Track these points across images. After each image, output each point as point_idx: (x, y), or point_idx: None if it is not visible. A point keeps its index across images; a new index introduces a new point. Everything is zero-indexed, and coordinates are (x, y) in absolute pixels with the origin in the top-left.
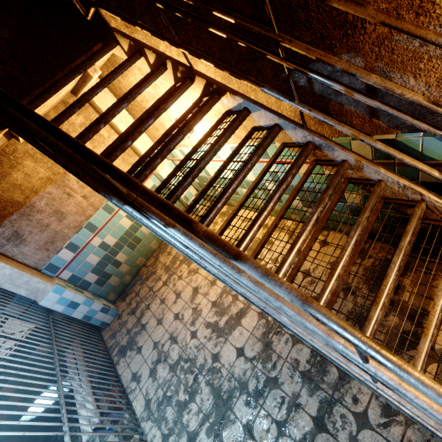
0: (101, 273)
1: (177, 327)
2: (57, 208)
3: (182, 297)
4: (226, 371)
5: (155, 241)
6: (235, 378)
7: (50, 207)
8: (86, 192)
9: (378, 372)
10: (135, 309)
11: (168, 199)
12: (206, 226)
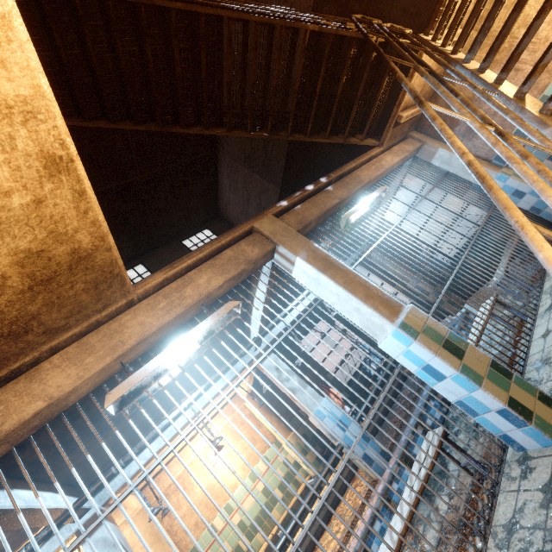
0: None
1: None
2: None
3: None
4: None
5: None
6: None
7: None
8: (538, 57)
9: (471, 126)
10: None
11: (494, 43)
12: (519, 54)
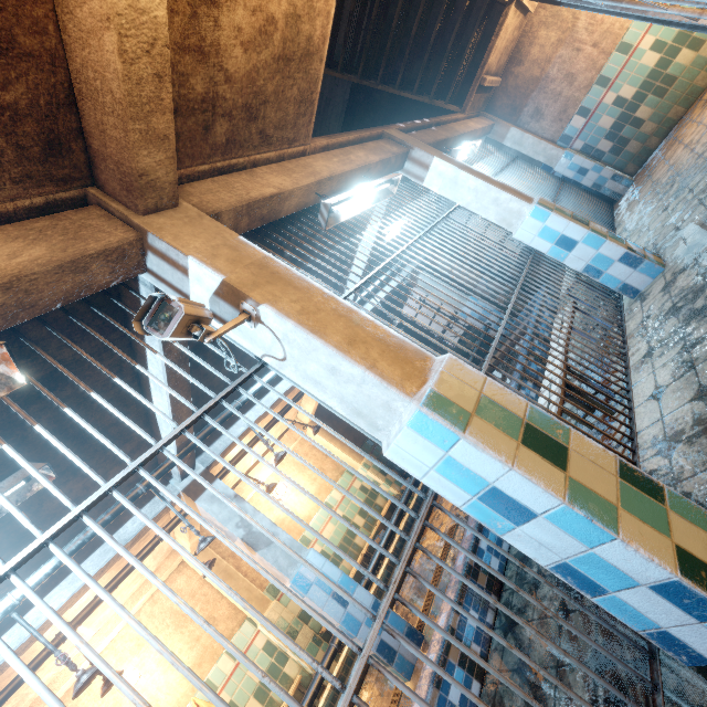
0: (616, 139)
1: (680, 155)
2: (567, 71)
3: (703, 122)
4: (703, 160)
5: (704, 73)
6: (706, 160)
7: (561, 73)
8: (596, 38)
9: None
10: (650, 168)
11: None
12: None
